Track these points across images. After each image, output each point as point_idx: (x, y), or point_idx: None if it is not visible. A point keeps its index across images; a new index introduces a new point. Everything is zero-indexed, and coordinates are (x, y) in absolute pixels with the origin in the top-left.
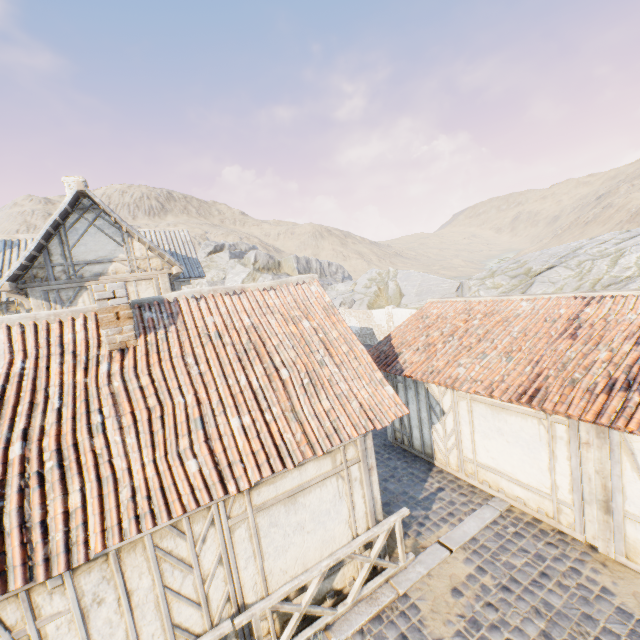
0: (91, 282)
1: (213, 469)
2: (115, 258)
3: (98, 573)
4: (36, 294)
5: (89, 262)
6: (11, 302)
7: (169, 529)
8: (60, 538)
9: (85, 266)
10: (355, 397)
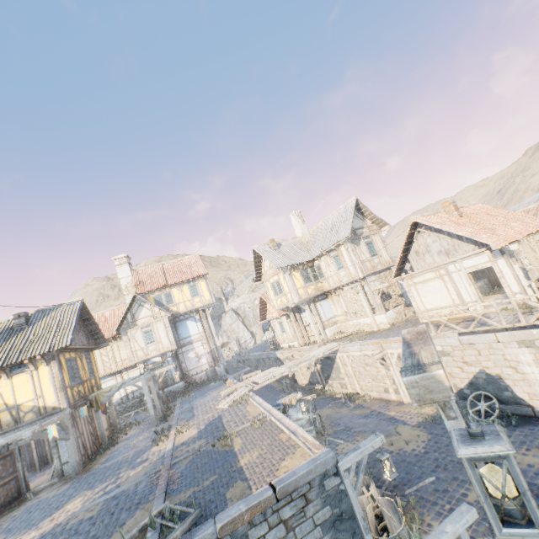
0: (361, 236)
1: (523, 229)
2: (363, 226)
3: (521, 245)
4: (349, 242)
5: (357, 228)
6: (299, 265)
7: (526, 239)
8: (510, 236)
9: (356, 230)
10: (535, 220)
